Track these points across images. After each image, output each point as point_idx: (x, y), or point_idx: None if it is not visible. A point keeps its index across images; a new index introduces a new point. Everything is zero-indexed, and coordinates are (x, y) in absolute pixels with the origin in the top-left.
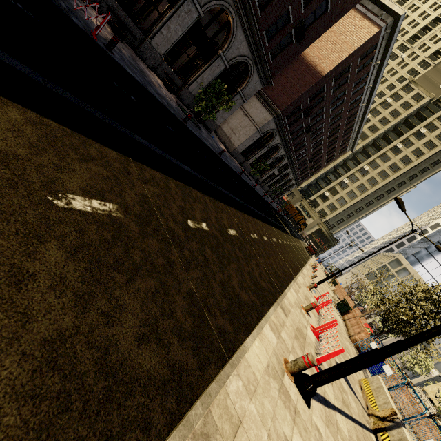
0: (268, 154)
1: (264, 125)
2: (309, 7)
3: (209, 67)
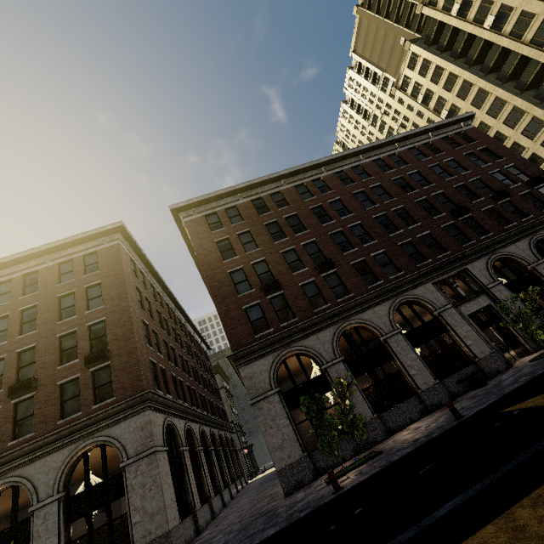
0: (366, 353)
1: (250, 387)
2: (81, 350)
3: (35, 538)
